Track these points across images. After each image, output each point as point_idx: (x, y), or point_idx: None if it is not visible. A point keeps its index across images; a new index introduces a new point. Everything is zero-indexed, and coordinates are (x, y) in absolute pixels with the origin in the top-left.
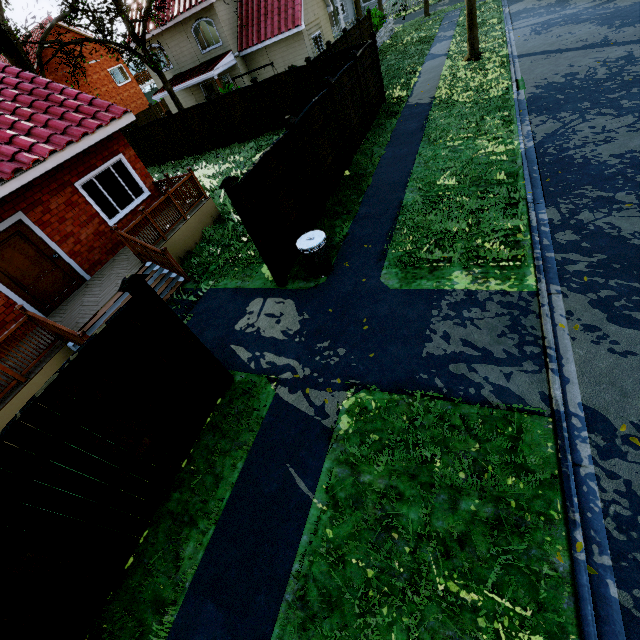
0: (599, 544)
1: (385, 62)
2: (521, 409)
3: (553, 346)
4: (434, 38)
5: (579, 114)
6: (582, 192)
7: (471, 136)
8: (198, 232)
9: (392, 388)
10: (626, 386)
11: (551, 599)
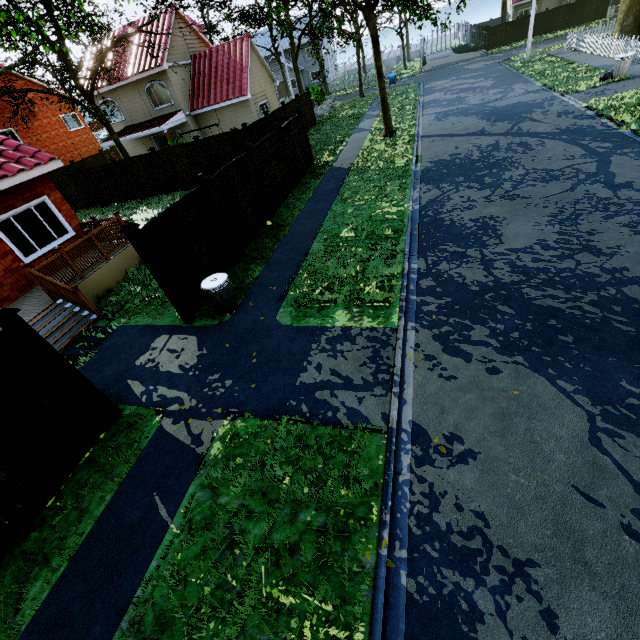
0: (401, 540)
1: (321, 131)
2: (365, 428)
3: (399, 373)
4: (364, 115)
5: (455, 186)
6: (445, 247)
7: (374, 198)
8: (121, 272)
9: (264, 415)
10: (445, 404)
11: (355, 594)
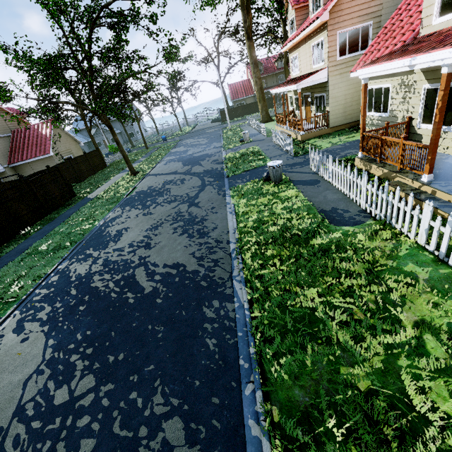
0: None
1: (103, 172)
2: None
3: None
4: (136, 161)
5: (131, 208)
6: (87, 251)
7: (85, 219)
8: None
9: None
10: None
11: None
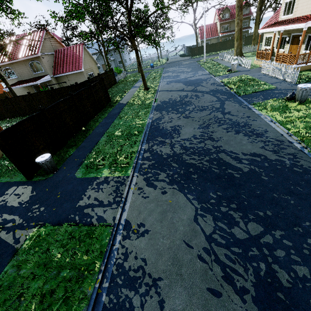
0: (107, 278)
1: (118, 86)
2: (104, 225)
3: (125, 197)
4: (138, 80)
5: (167, 112)
6: (157, 139)
7: (133, 117)
8: None
9: (56, 223)
10: (141, 210)
11: (79, 310)
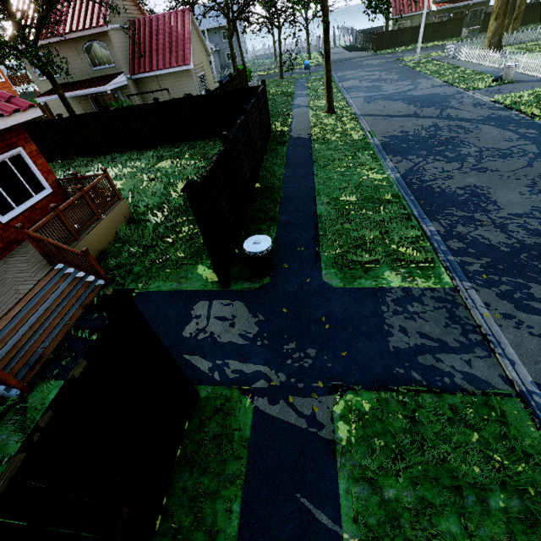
0: None
1: None
2: (493, 393)
3: (490, 333)
4: (294, 94)
5: (422, 158)
6: (451, 212)
7: (352, 165)
8: (112, 232)
9: (376, 386)
10: None
11: None
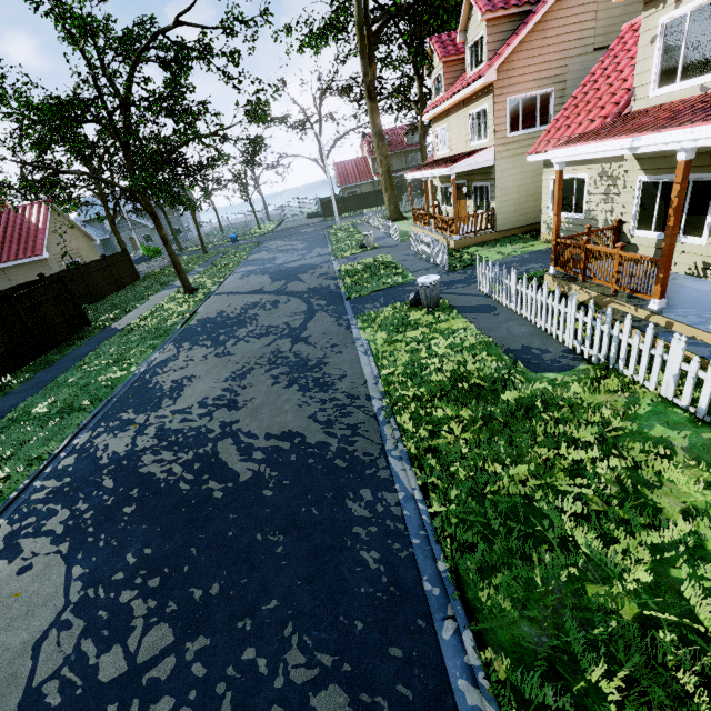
0: None
1: (134, 288)
2: None
3: None
4: (189, 272)
5: (193, 344)
6: (123, 415)
7: (112, 362)
8: None
9: None
10: None
11: None
